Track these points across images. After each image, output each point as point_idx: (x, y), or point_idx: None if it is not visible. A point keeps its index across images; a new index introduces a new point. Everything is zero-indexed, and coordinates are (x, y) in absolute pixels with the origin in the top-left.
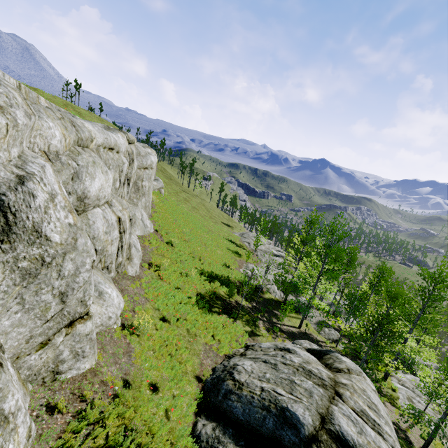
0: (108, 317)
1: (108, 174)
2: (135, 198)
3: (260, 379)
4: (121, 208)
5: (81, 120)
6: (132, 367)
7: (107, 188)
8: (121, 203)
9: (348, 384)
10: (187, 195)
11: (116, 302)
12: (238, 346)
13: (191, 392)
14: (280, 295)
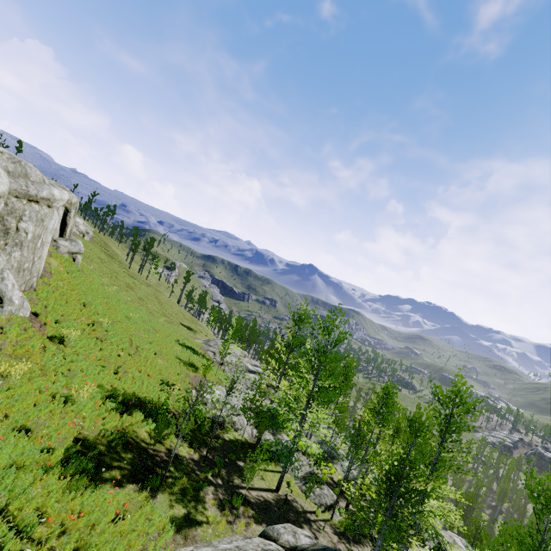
0: None
1: None
2: None
3: None
4: None
5: None
6: None
7: None
8: None
9: None
10: (133, 281)
11: None
12: None
13: None
14: (251, 433)
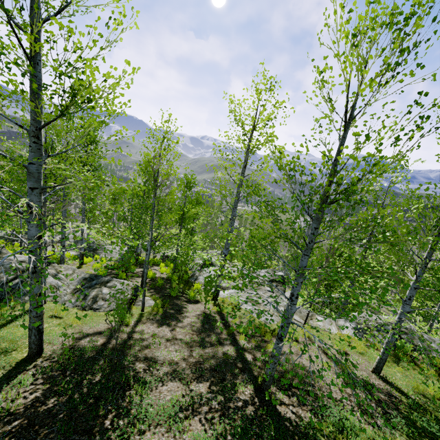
0: None
1: None
2: None
3: None
4: None
5: None
6: None
7: None
8: None
9: None
10: None
11: None
12: None
13: None
14: None
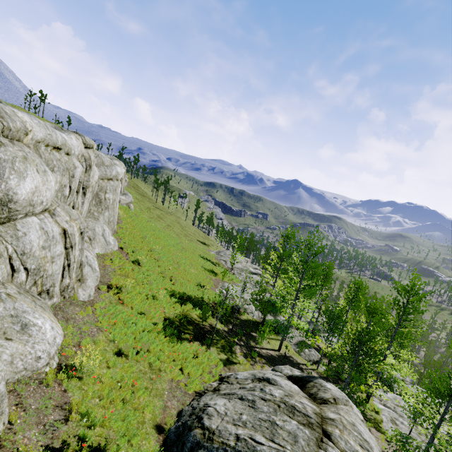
0: (35, 358)
1: (46, 175)
2: (96, 211)
3: (235, 424)
4: (68, 218)
5: (13, 109)
6: (64, 426)
7: (45, 192)
8: (69, 212)
9: (336, 419)
10: (161, 212)
11: (49, 337)
12: (211, 379)
13: (147, 450)
14: (258, 315)
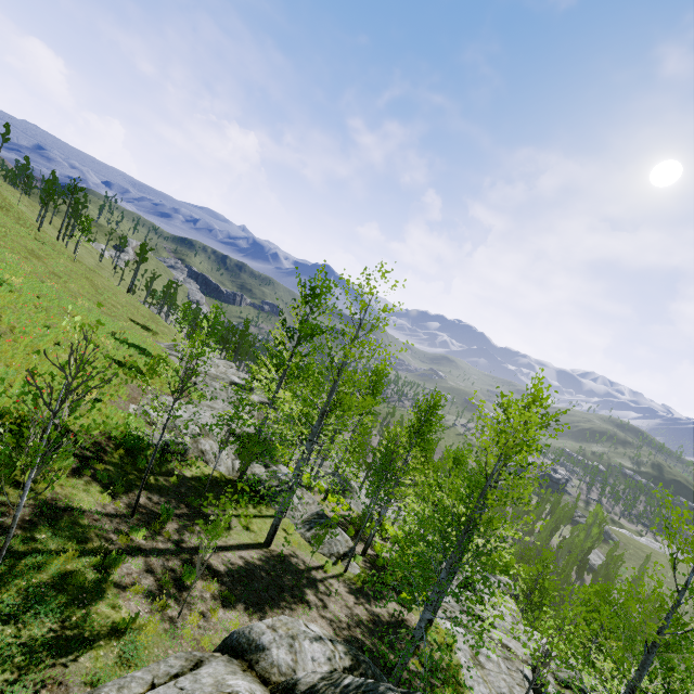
0: None
1: None
2: None
3: None
4: None
5: None
6: None
7: None
8: None
9: None
10: (41, 247)
11: None
12: None
13: None
14: (232, 466)
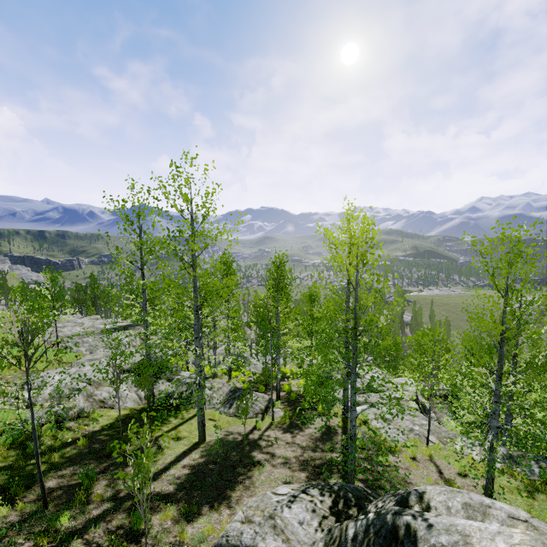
0: None
1: None
2: None
3: None
4: None
5: None
6: None
7: None
8: None
9: None
10: None
11: None
12: None
13: None
14: (138, 397)
